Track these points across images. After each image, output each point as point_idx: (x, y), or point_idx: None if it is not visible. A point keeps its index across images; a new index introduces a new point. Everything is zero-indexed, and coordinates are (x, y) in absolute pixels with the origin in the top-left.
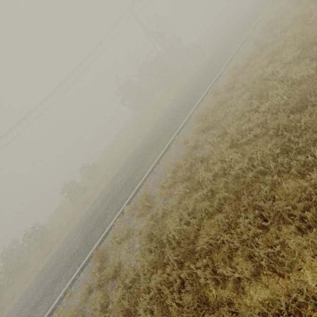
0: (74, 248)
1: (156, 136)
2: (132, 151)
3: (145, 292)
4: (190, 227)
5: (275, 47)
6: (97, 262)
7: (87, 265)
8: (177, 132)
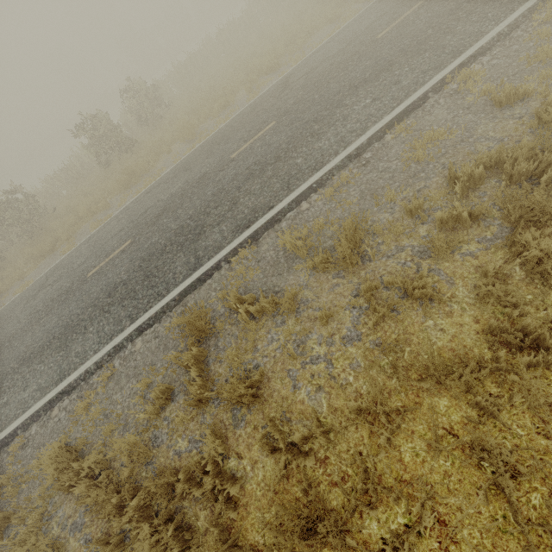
0: (113, 274)
1: (368, 59)
2: (273, 85)
3: (359, 493)
4: None
5: None
6: (190, 342)
7: (154, 327)
8: (463, 61)
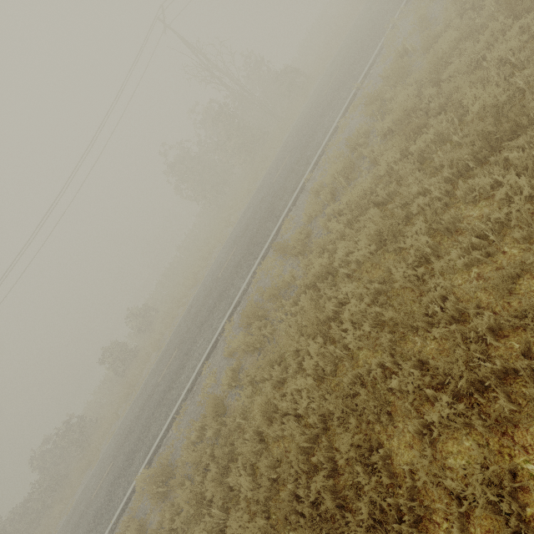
0: (99, 498)
1: (211, 298)
2: (188, 305)
3: None
4: None
5: (355, 197)
6: None
7: None
8: (230, 312)
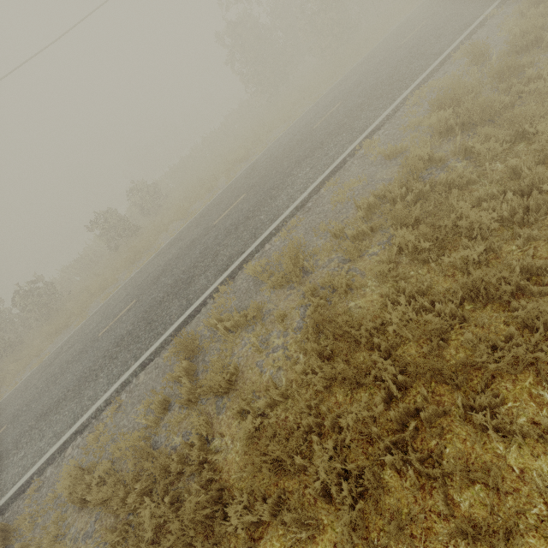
0: (121, 329)
1: (307, 143)
2: (244, 170)
3: (307, 431)
4: (439, 319)
5: None
6: (182, 360)
7: (154, 361)
8: (366, 135)
